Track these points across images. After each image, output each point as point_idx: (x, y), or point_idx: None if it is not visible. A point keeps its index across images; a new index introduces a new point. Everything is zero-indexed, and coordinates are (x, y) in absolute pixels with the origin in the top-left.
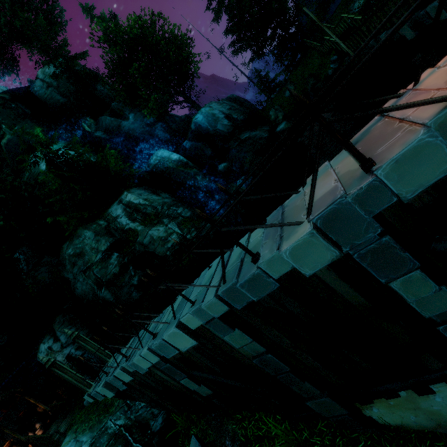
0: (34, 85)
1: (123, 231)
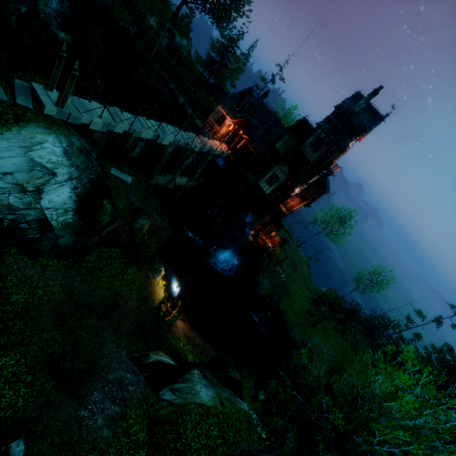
0: None
1: None
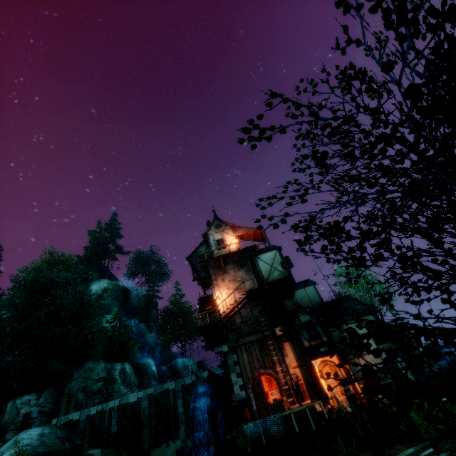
0: (133, 291)
1: (112, 377)
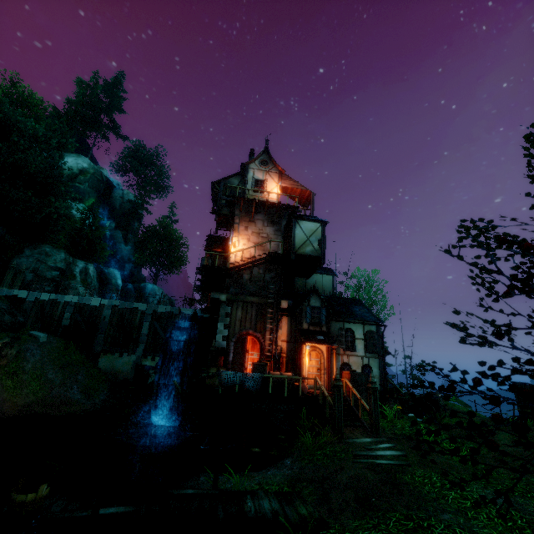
0: (118, 190)
1: (72, 272)
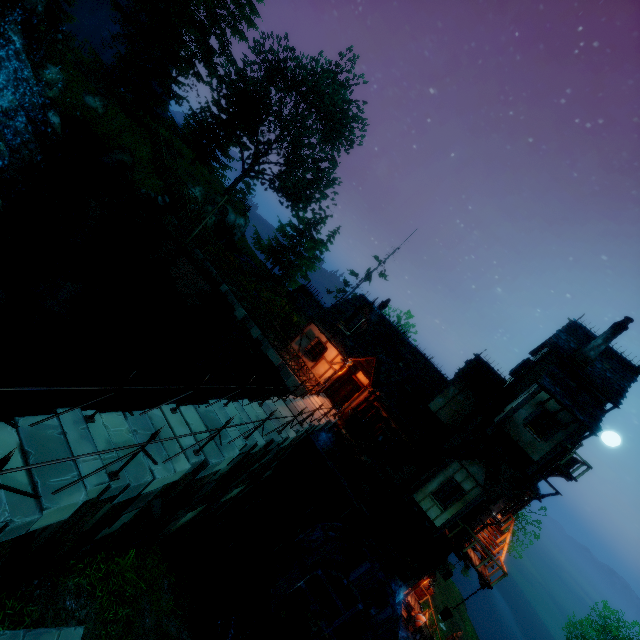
0: None
1: None
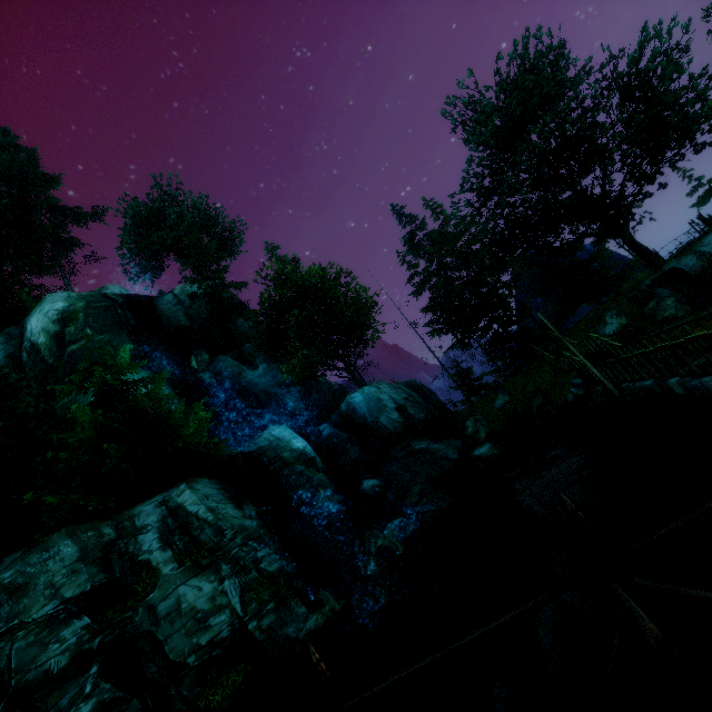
0: (162, 298)
1: (135, 564)
